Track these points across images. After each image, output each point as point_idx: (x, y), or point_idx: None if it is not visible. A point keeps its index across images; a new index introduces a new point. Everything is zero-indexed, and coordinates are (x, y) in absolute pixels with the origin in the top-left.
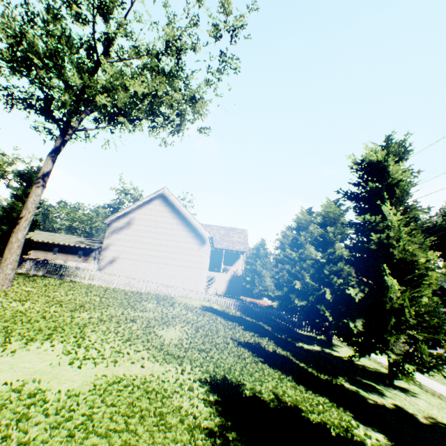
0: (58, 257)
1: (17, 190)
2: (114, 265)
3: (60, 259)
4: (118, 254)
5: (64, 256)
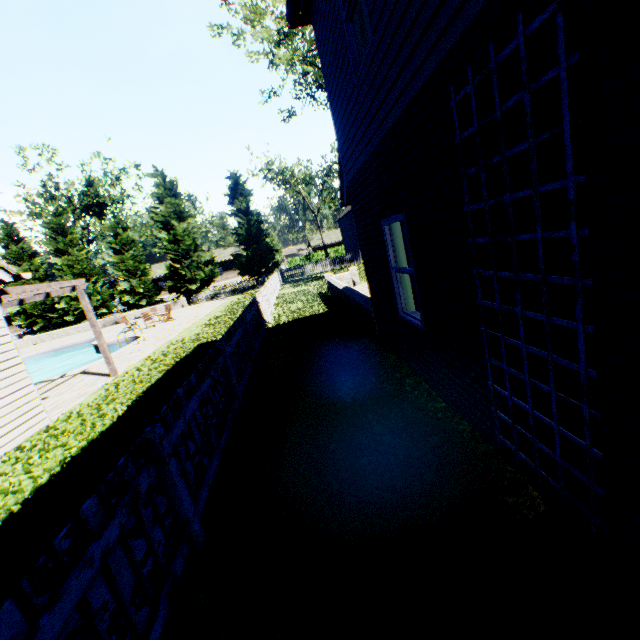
0: (227, 277)
1: (239, 205)
2: None
3: (231, 278)
4: None
5: (233, 274)
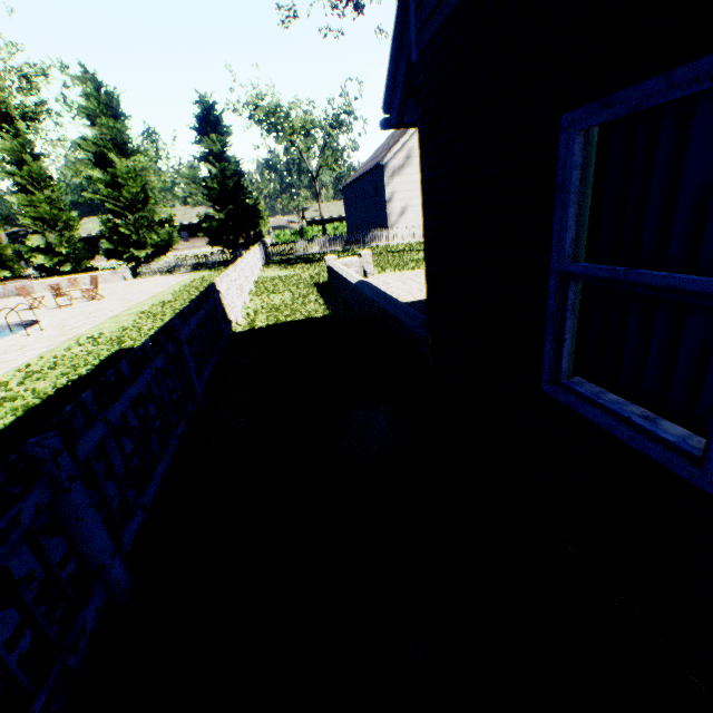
0: (195, 245)
1: (211, 145)
2: (406, 217)
3: (200, 247)
4: (406, 203)
5: (202, 242)
